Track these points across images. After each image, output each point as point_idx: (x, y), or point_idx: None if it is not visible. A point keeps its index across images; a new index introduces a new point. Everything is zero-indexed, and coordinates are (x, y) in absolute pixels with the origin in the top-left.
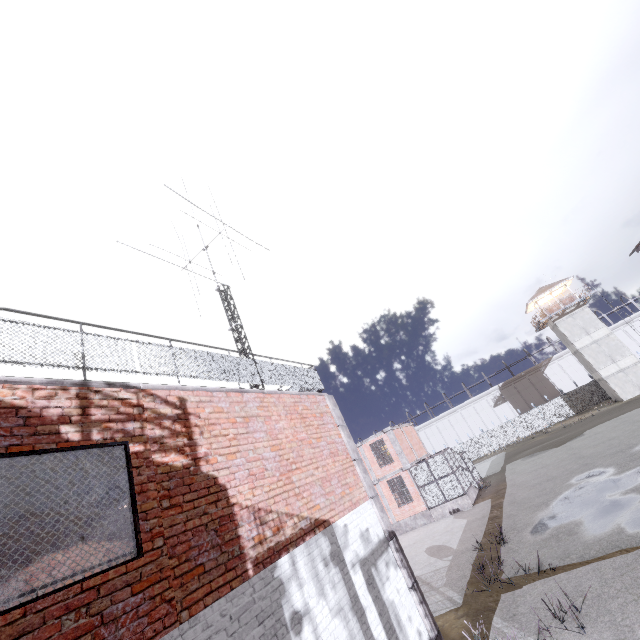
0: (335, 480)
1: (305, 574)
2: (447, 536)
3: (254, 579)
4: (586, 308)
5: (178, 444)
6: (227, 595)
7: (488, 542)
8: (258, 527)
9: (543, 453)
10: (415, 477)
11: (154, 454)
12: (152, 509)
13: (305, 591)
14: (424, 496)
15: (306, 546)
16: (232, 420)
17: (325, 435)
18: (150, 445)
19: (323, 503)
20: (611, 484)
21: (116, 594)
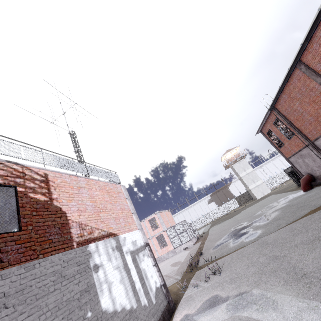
0: (122, 219)
1: (102, 252)
2: (180, 258)
3: (77, 249)
4: (244, 159)
5: (42, 191)
6: (63, 253)
7: (195, 255)
8: (80, 230)
9: (225, 221)
10: (169, 234)
11: (30, 193)
12: (27, 214)
13: (101, 258)
14: (172, 243)
15: (104, 241)
16: (71, 187)
17: (119, 201)
18: (28, 189)
19: (114, 227)
20: (244, 227)
21: (7, 243)
